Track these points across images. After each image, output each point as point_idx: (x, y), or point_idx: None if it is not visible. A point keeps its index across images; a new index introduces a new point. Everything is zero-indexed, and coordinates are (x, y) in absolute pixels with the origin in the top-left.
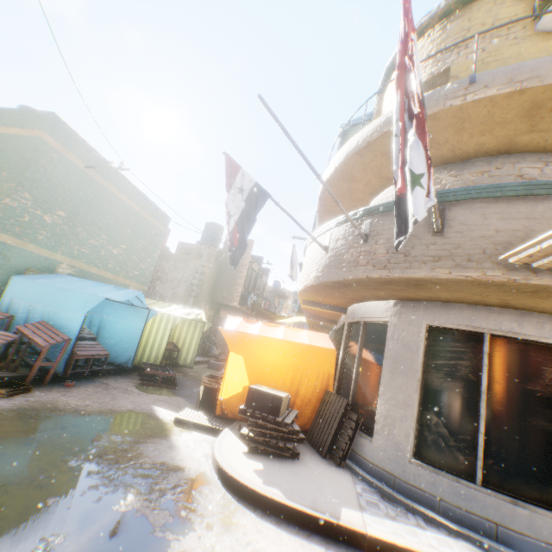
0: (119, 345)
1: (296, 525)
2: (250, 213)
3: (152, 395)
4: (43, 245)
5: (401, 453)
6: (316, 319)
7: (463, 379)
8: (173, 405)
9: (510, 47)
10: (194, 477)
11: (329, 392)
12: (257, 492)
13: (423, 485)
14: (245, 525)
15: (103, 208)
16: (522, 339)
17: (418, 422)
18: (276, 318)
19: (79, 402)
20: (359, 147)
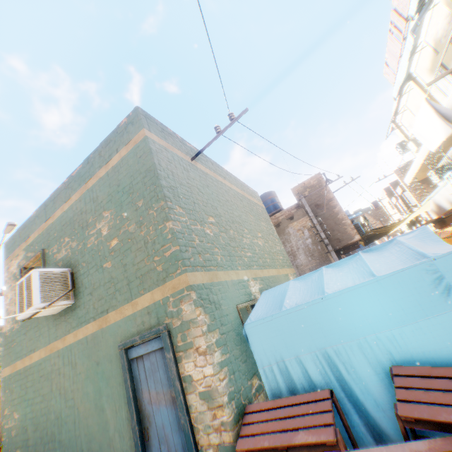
0: None
1: None
2: None
3: None
4: (225, 267)
5: None
6: None
7: None
8: None
9: None
10: None
11: None
12: None
13: None
14: None
15: (226, 201)
16: None
17: None
18: (388, 231)
19: None
20: None
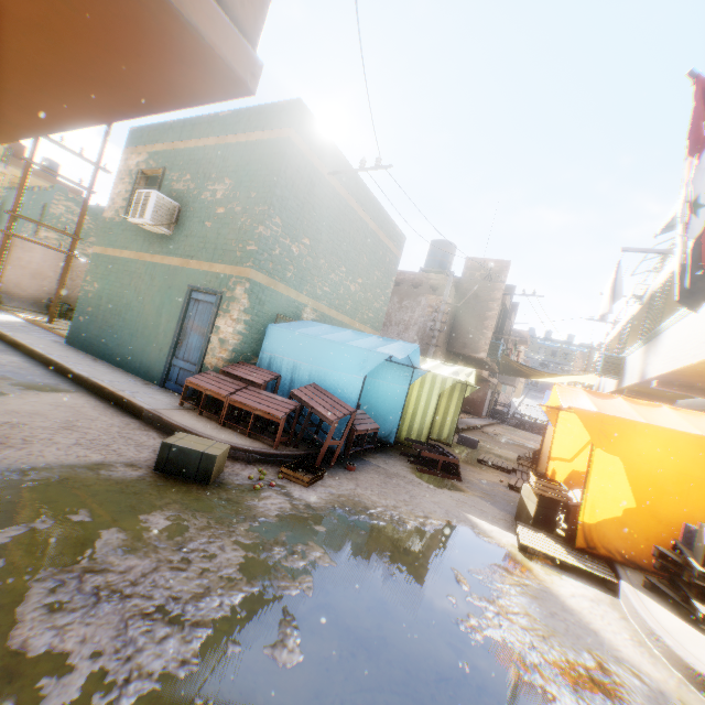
0: (375, 413)
1: None
2: None
3: (444, 491)
4: (290, 284)
5: None
6: (677, 389)
7: None
8: (485, 513)
9: None
10: (680, 704)
11: None
12: None
13: None
14: None
15: (342, 230)
16: None
17: None
18: (534, 376)
19: (381, 499)
20: None
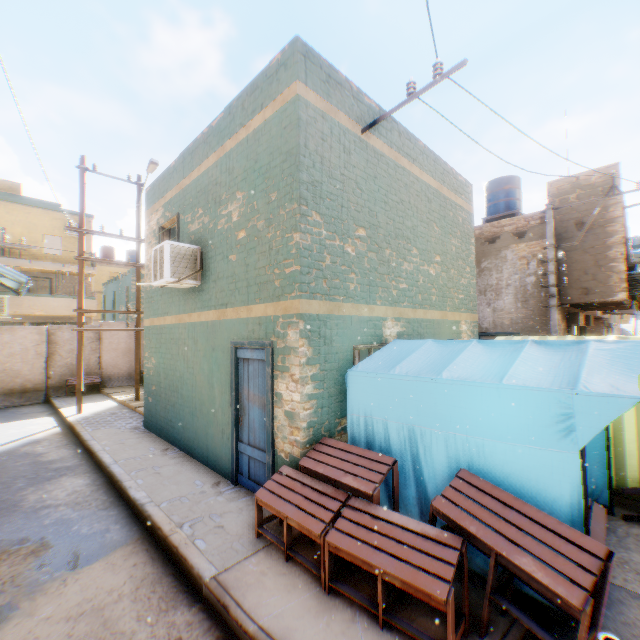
0: None
1: None
2: None
3: None
4: (356, 299)
5: None
6: None
7: None
8: None
9: None
10: None
11: None
12: None
13: None
14: None
15: (399, 201)
16: None
17: None
18: None
19: None
20: None
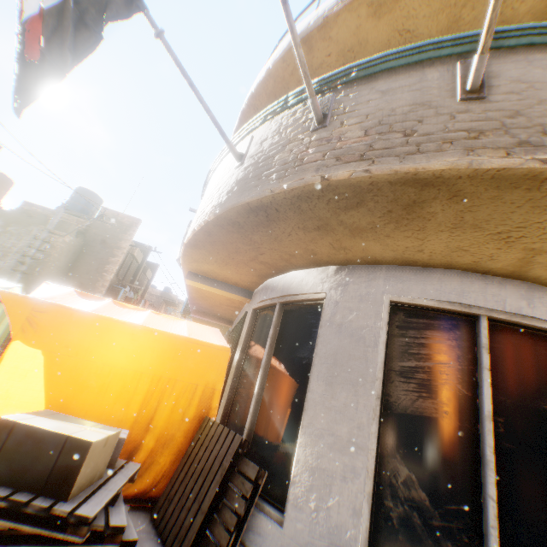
0: None
1: None
2: (91, 18)
3: None
4: None
5: None
6: (206, 316)
7: (450, 392)
8: None
9: None
10: None
11: (209, 421)
12: None
13: None
14: None
15: None
16: (529, 327)
17: (376, 479)
18: None
19: None
20: (310, 29)
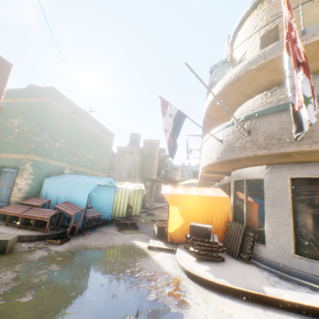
0: (102, 209)
1: (241, 298)
2: (177, 127)
3: (128, 234)
4: (56, 159)
5: (286, 252)
6: (207, 180)
7: (318, 206)
8: (142, 239)
9: (315, 8)
10: (175, 277)
11: (230, 222)
12: (214, 282)
13: (304, 269)
14: (215, 301)
15: (81, 134)
16: None
17: (294, 233)
18: (177, 182)
19: (95, 243)
20: (232, 80)
